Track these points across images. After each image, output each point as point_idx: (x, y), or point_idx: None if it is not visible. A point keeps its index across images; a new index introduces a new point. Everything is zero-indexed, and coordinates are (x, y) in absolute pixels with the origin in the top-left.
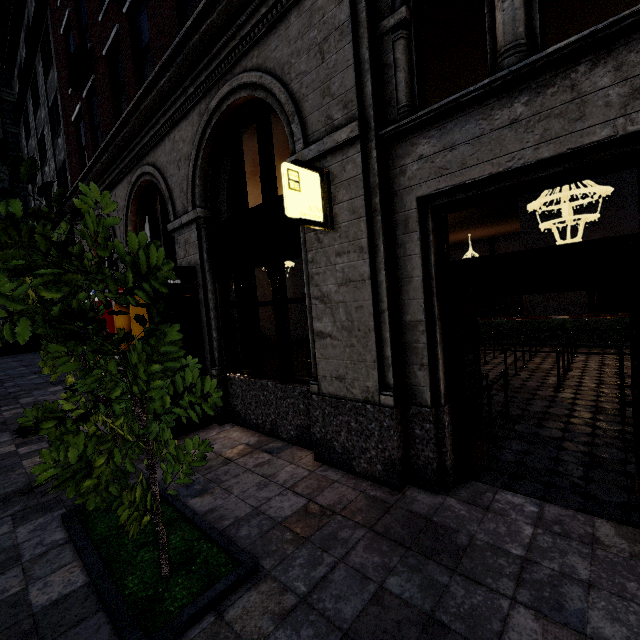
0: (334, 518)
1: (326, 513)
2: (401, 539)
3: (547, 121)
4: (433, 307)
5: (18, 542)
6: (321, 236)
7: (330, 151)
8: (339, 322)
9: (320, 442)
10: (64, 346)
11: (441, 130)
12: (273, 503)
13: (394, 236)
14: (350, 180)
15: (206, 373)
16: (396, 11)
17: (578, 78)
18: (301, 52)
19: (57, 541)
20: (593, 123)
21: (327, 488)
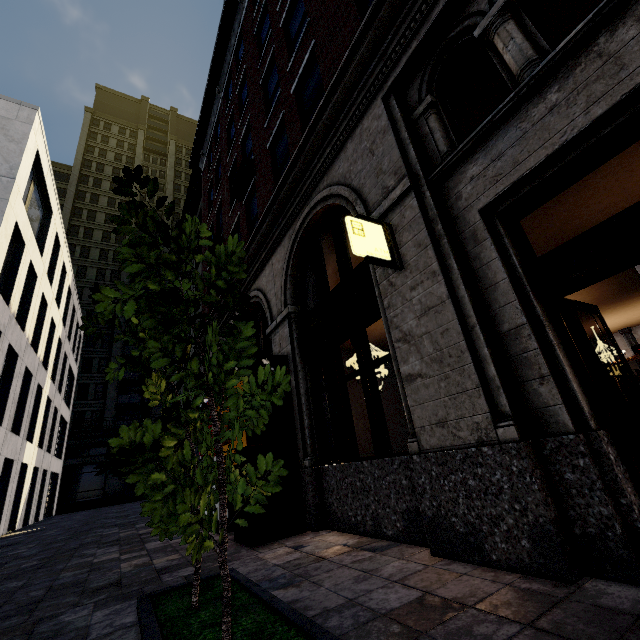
0: (465, 611)
1: (452, 605)
2: (589, 638)
3: (587, 89)
4: (533, 307)
5: (91, 623)
6: (393, 280)
7: (389, 210)
8: (426, 356)
9: (433, 523)
10: (159, 343)
11: (484, 150)
12: (374, 595)
13: (465, 253)
14: (410, 222)
15: (298, 464)
16: (423, 101)
17: (601, 47)
18: (357, 160)
19: (125, 623)
20: (638, 64)
21: (451, 580)
